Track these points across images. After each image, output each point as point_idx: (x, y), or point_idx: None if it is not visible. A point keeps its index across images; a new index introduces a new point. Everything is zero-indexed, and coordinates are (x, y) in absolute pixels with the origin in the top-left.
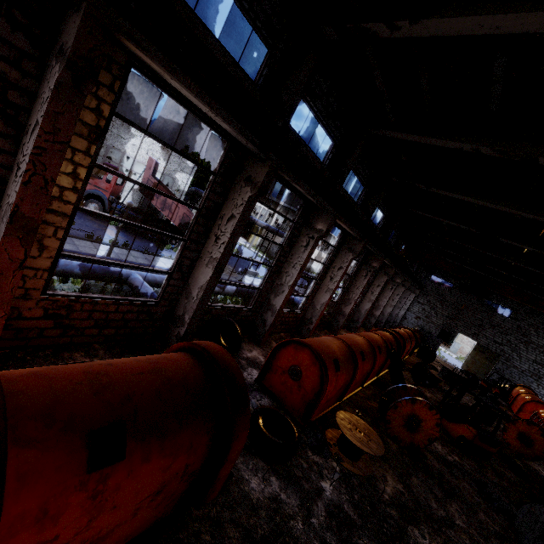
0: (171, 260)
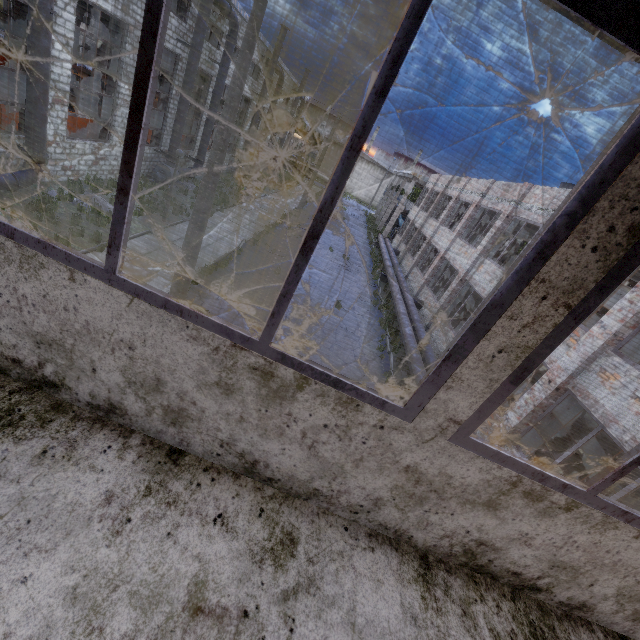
0: None
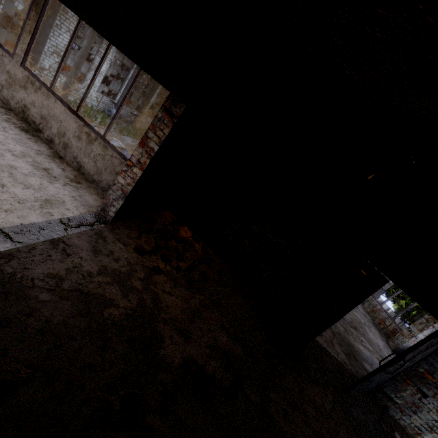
0: None
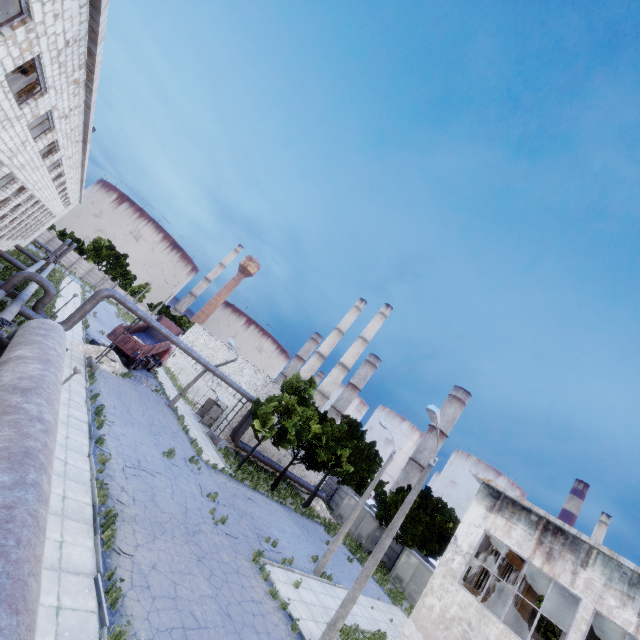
0: (82, 333)
